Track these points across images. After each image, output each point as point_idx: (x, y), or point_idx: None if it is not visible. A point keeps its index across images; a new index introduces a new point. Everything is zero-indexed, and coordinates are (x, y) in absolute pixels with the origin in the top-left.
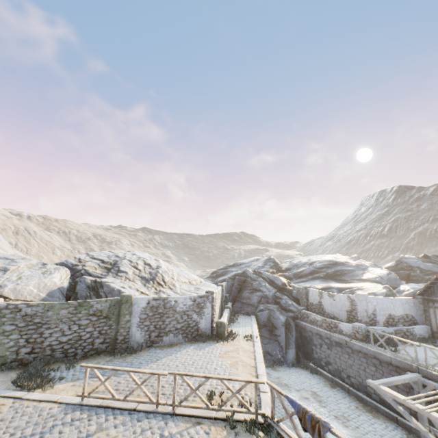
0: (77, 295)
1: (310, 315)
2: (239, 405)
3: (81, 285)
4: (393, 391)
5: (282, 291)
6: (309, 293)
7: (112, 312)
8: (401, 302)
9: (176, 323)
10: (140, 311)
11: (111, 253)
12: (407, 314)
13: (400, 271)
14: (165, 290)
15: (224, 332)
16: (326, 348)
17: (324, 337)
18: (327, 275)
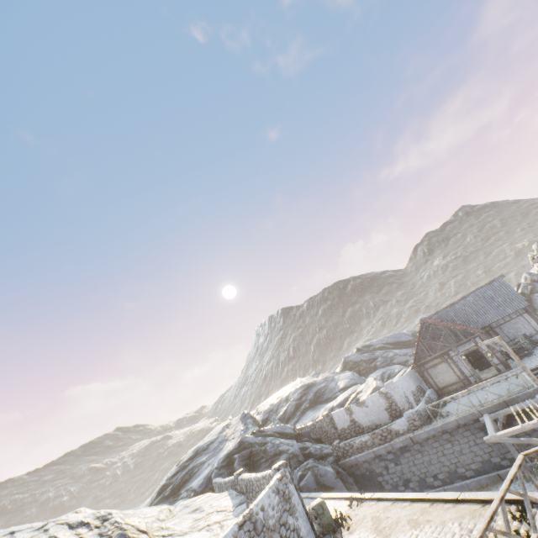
0: None
1: (354, 442)
2: (521, 523)
3: None
4: (507, 429)
5: (299, 438)
6: (335, 419)
7: None
8: (409, 377)
9: None
10: None
11: None
12: (417, 385)
13: (352, 370)
14: None
15: (331, 516)
16: (394, 466)
17: (385, 454)
18: (311, 402)
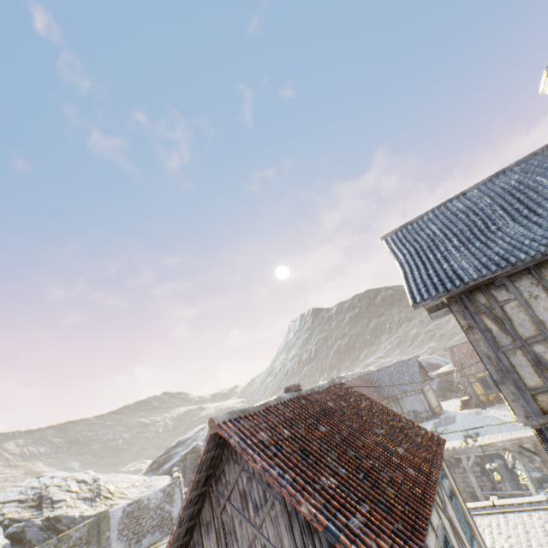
0: (31, 542)
1: None
2: None
3: (31, 530)
4: None
5: None
6: None
7: (92, 534)
8: None
9: (152, 521)
10: (118, 522)
11: (19, 488)
12: None
13: None
14: (117, 501)
15: None
16: None
17: None
18: None
